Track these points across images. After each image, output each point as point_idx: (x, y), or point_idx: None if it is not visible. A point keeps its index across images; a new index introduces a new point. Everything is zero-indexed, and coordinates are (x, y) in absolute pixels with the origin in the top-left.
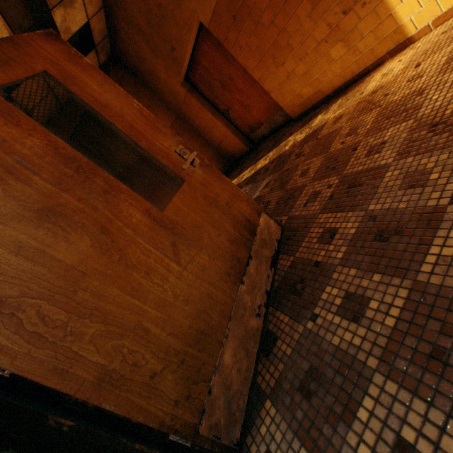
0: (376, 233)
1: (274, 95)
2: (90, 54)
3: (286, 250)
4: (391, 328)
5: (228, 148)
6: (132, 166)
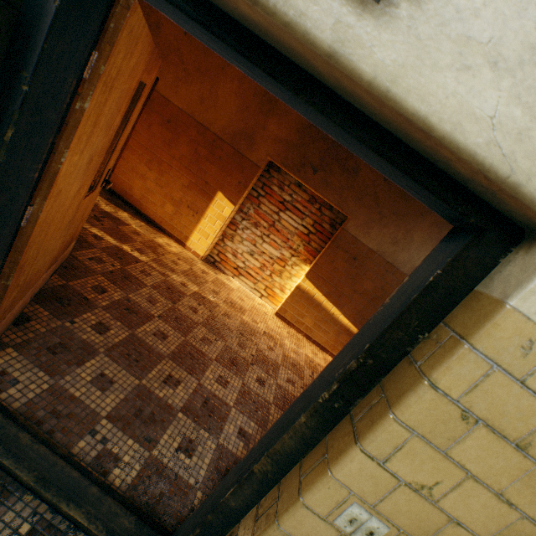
0: (127, 307)
1: (122, 164)
2: None
3: (60, 273)
4: (116, 342)
5: None
6: None
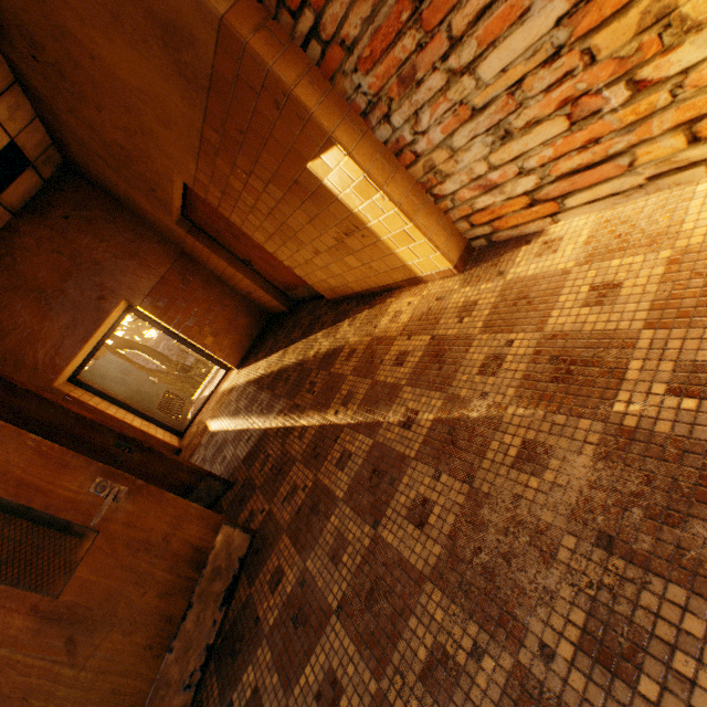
0: (297, 609)
1: (299, 273)
2: (24, 174)
3: (250, 572)
4: None
5: (262, 301)
6: (69, 428)
